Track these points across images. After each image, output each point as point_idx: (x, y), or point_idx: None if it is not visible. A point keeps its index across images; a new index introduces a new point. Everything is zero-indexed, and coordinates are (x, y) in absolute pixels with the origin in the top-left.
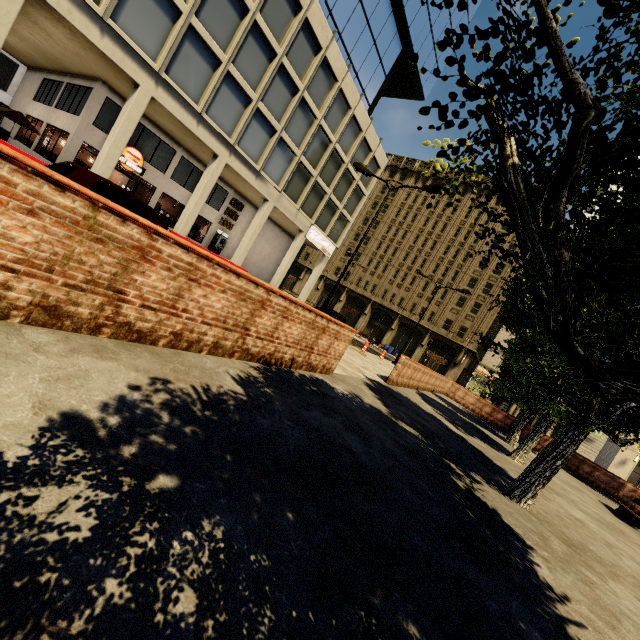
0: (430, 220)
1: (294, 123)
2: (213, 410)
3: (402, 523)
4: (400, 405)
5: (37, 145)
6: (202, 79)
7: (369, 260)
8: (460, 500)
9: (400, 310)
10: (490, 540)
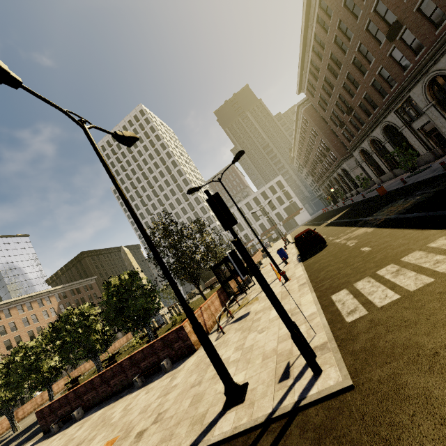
0: None
1: None
2: None
3: None
4: None
5: None
6: None
7: None
8: None
9: None
10: None
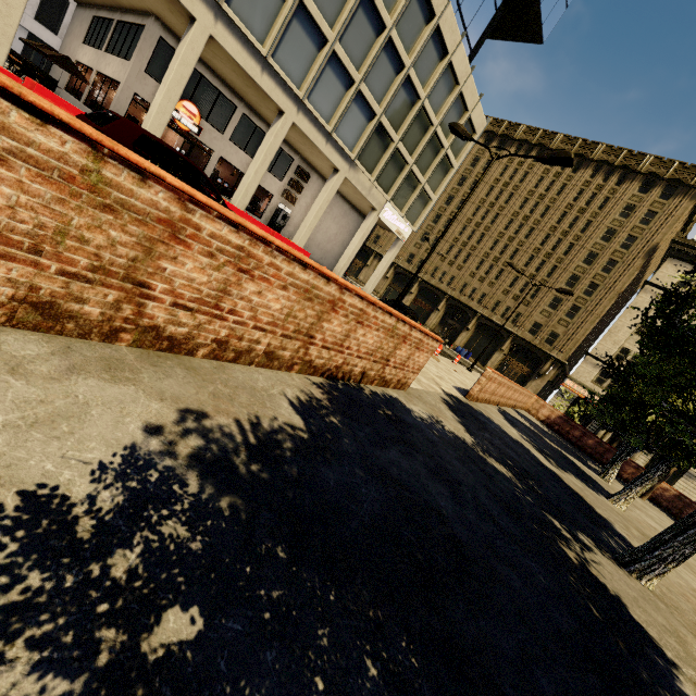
0: (529, 201)
1: (376, 72)
2: (263, 461)
3: (521, 650)
4: (484, 430)
5: (87, 97)
6: (269, 12)
7: (449, 247)
8: (578, 586)
9: (480, 308)
10: (628, 660)
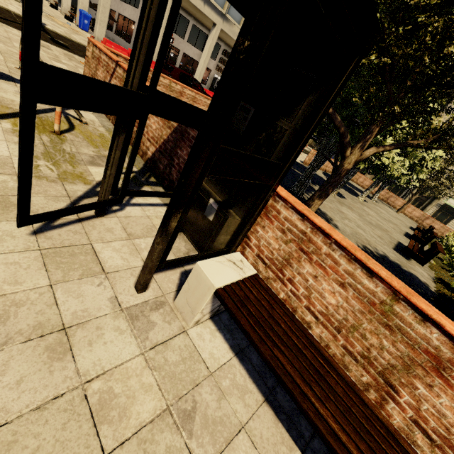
0: None
1: None
2: None
3: None
4: (302, 169)
5: (115, 29)
6: None
7: None
8: None
9: None
10: None
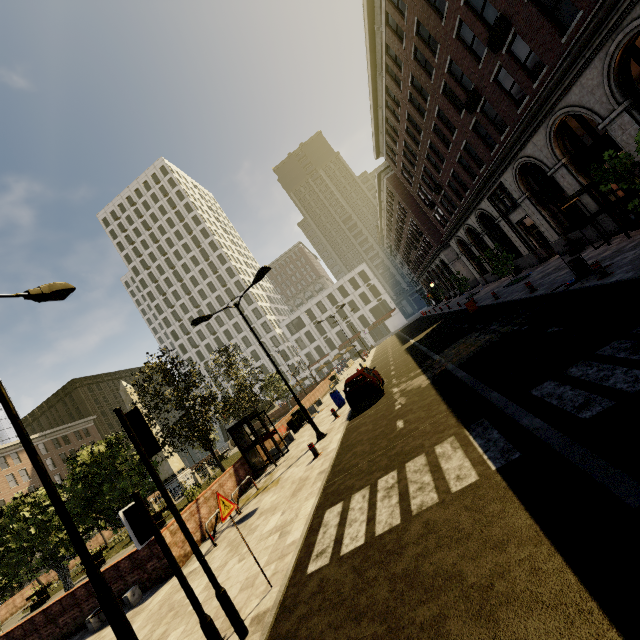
0: None
1: None
2: None
3: None
4: None
5: None
6: None
7: None
8: None
9: None
10: None
